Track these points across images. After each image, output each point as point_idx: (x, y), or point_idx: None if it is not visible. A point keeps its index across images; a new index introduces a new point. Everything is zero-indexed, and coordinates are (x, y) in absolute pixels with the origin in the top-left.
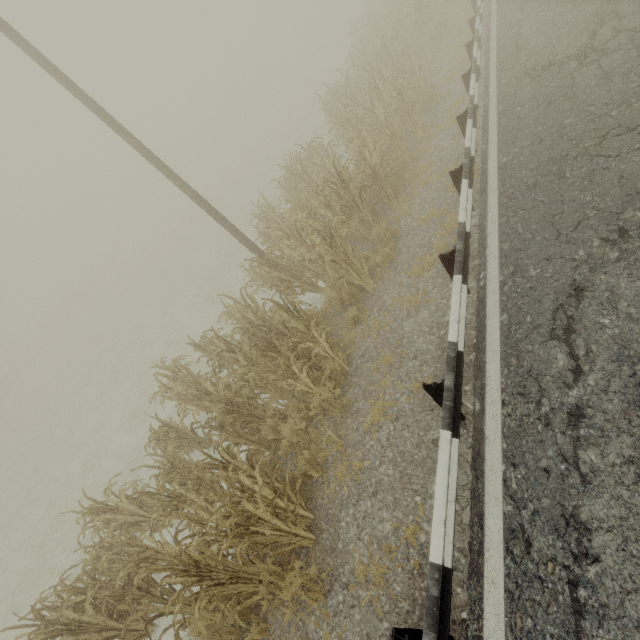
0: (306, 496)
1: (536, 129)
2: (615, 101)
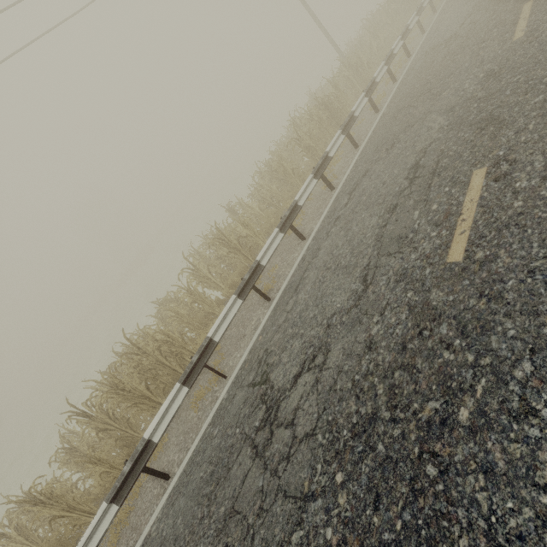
0: None
1: None
2: None
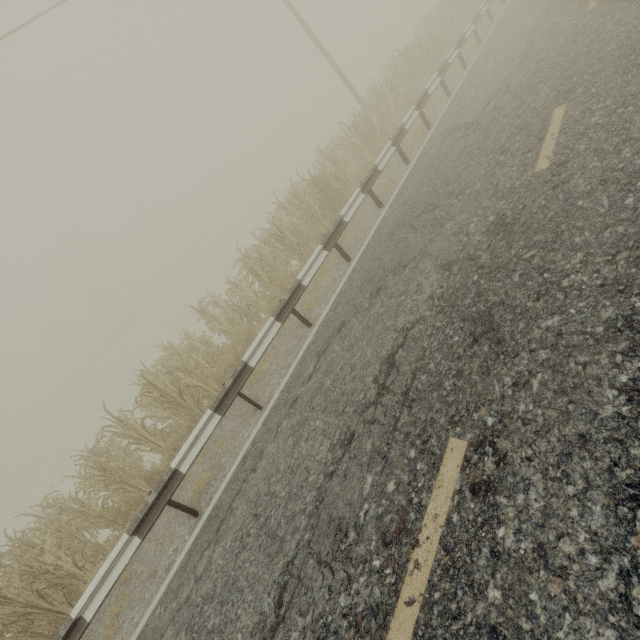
0: None
1: None
2: None
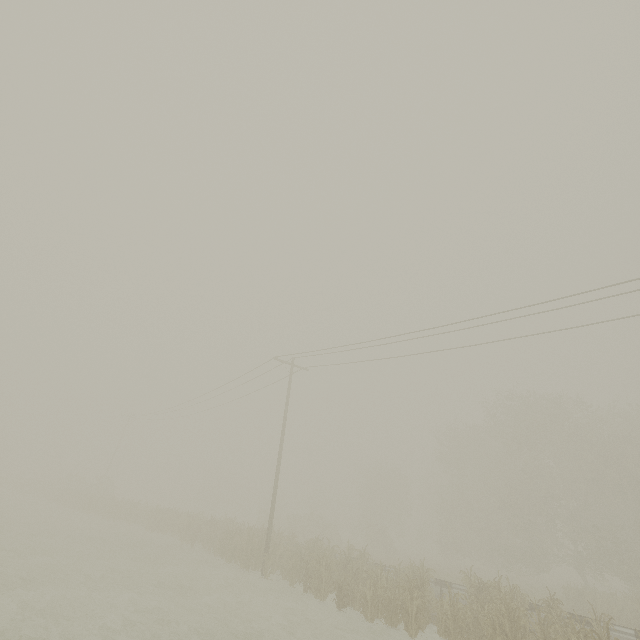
0: None
1: None
2: None
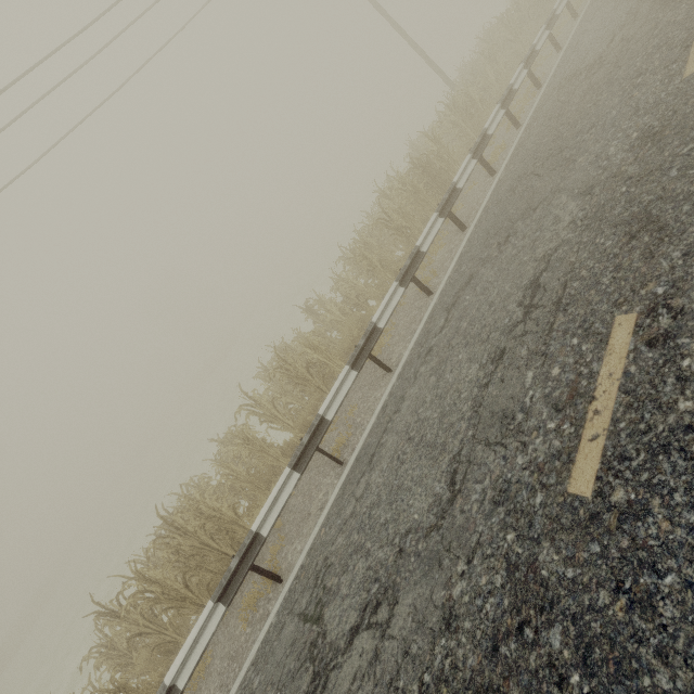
0: None
1: None
2: None
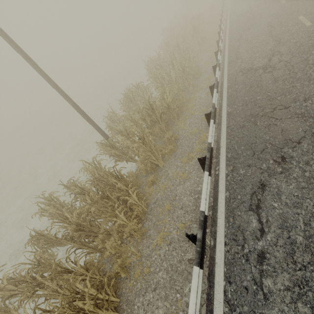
0: (116, 286)
1: (244, 98)
2: (279, 92)
